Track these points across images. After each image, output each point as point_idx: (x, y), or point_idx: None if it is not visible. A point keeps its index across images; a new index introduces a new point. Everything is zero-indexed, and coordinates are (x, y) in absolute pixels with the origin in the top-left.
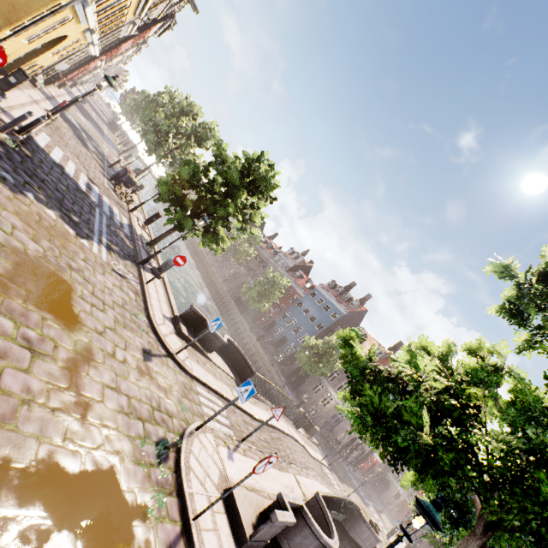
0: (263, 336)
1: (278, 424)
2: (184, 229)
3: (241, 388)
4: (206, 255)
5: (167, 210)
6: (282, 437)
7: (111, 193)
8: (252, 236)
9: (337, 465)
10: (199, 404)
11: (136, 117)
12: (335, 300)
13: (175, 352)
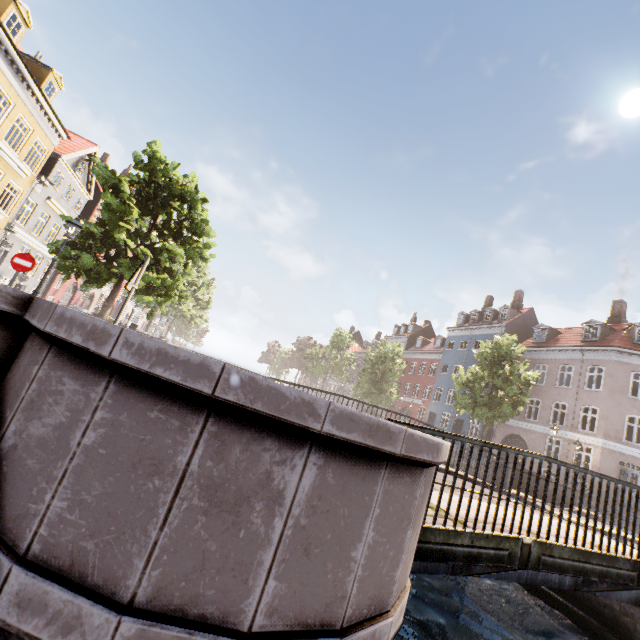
0: None
1: None
2: (105, 282)
3: None
4: None
5: (62, 267)
6: None
7: None
8: (336, 341)
9: None
10: None
11: (176, 322)
12: (478, 328)
13: None
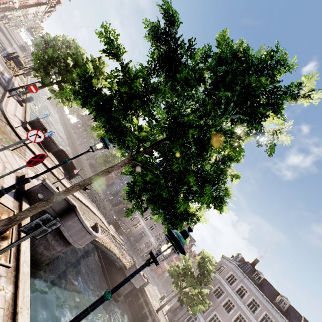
0: (103, 184)
1: (91, 207)
2: (46, 86)
3: (46, 133)
4: (77, 140)
5: (34, 69)
6: (90, 212)
7: (2, 61)
8: None
9: (137, 259)
10: (24, 153)
11: None
12: None
13: (15, 127)
